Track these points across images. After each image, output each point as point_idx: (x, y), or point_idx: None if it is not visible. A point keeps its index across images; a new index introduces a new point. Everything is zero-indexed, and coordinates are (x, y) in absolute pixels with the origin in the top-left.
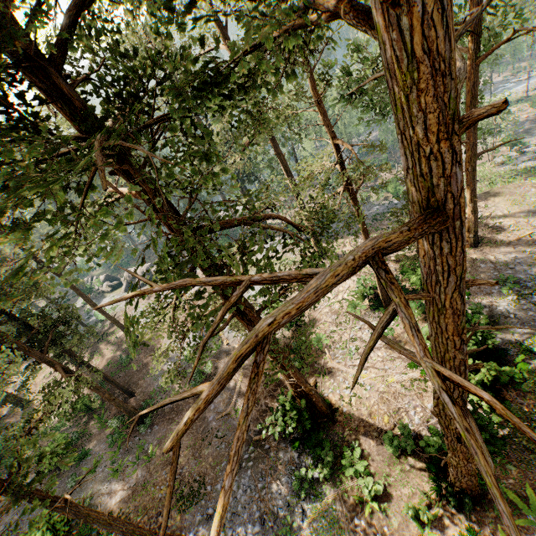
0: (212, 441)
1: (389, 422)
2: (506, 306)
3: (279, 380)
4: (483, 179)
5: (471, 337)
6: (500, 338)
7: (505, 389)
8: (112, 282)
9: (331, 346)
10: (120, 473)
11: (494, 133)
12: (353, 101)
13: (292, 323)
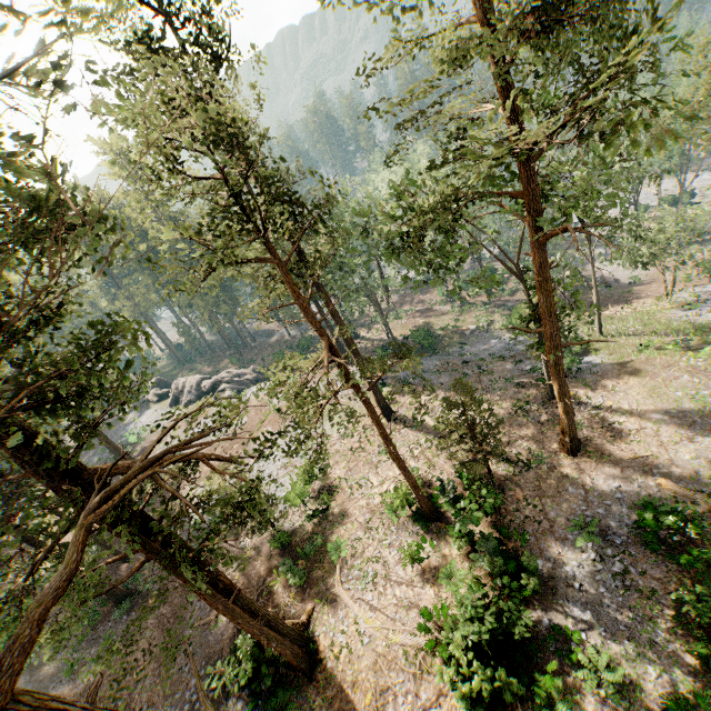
0: (179, 657)
1: (369, 703)
2: (575, 568)
3: (276, 593)
4: (643, 330)
5: (489, 620)
6: (548, 619)
7: (523, 706)
8: (161, 390)
9: (349, 560)
10: (75, 669)
11: (704, 241)
12: (395, 258)
13: (315, 513)
